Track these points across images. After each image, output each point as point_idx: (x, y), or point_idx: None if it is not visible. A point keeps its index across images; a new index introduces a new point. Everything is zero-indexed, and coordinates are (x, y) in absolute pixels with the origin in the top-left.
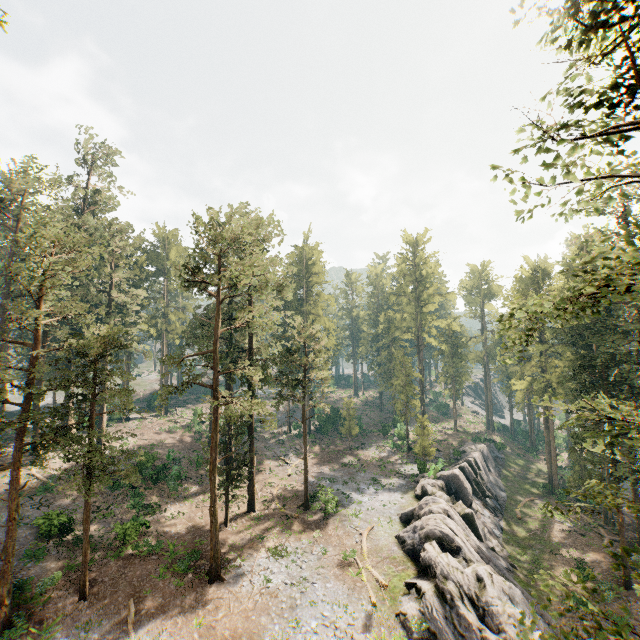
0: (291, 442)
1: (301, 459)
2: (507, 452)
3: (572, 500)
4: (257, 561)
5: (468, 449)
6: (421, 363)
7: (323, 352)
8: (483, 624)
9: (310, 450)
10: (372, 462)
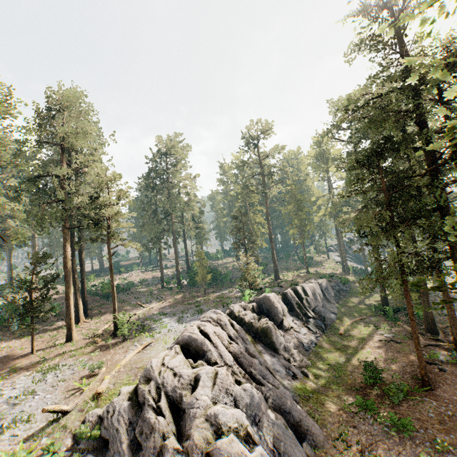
0: (161, 293)
1: (159, 303)
2: (354, 286)
3: (402, 316)
4: (16, 379)
5: (307, 283)
6: (268, 218)
7: (125, 196)
8: (178, 431)
9: (173, 297)
10: (214, 299)
